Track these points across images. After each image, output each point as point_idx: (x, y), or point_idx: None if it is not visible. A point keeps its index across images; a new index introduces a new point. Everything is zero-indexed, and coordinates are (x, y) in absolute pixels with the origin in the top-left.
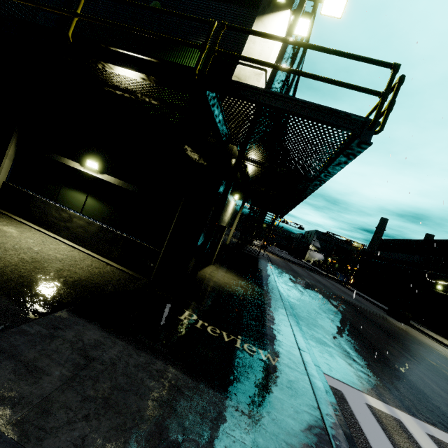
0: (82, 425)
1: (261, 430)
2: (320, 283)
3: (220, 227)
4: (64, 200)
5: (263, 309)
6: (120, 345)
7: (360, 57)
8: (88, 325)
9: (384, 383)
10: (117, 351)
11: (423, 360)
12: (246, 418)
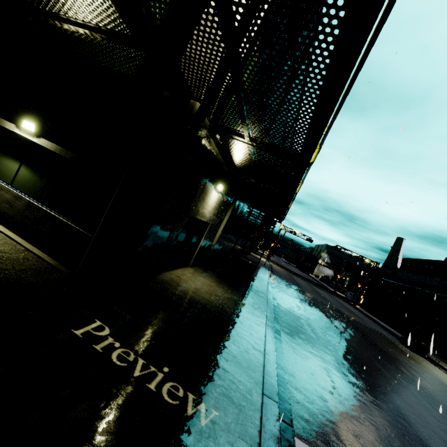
0: None
1: None
2: (324, 300)
3: (200, 222)
4: None
5: (232, 327)
6: None
7: None
8: None
9: None
10: None
11: (446, 411)
12: None
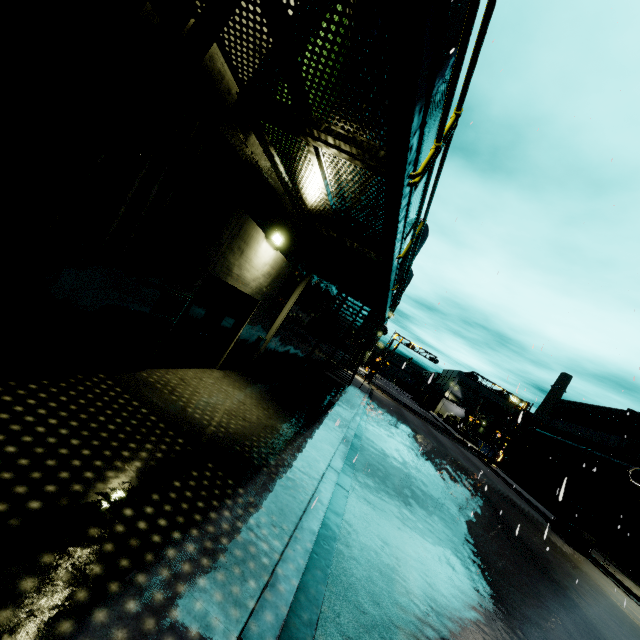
0: None
1: None
2: (443, 451)
3: (238, 293)
4: None
5: (246, 477)
6: None
7: None
8: None
9: None
10: None
11: None
12: None
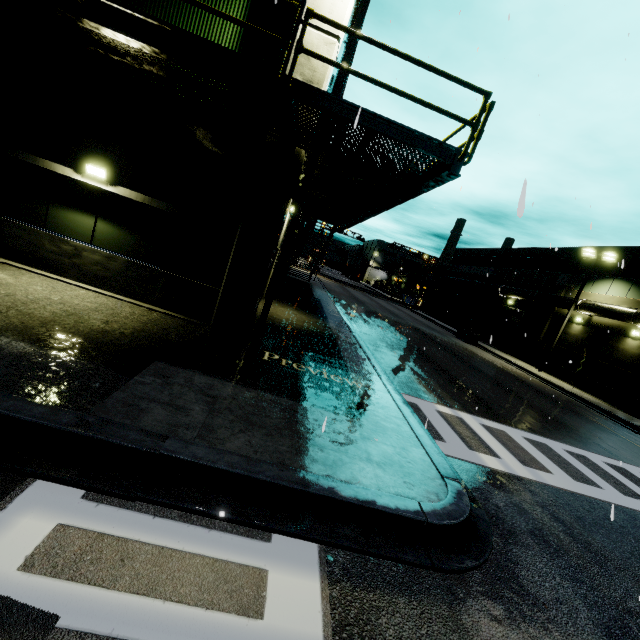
0: (243, 435)
1: (364, 428)
2: (385, 310)
3: None
4: (59, 226)
5: (336, 343)
6: (229, 385)
7: (457, 80)
8: (189, 372)
9: (451, 395)
10: (230, 390)
11: (485, 375)
12: (351, 423)
